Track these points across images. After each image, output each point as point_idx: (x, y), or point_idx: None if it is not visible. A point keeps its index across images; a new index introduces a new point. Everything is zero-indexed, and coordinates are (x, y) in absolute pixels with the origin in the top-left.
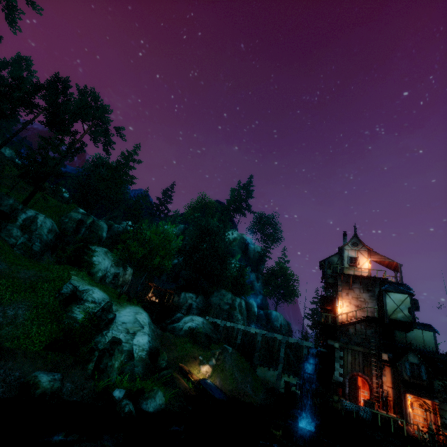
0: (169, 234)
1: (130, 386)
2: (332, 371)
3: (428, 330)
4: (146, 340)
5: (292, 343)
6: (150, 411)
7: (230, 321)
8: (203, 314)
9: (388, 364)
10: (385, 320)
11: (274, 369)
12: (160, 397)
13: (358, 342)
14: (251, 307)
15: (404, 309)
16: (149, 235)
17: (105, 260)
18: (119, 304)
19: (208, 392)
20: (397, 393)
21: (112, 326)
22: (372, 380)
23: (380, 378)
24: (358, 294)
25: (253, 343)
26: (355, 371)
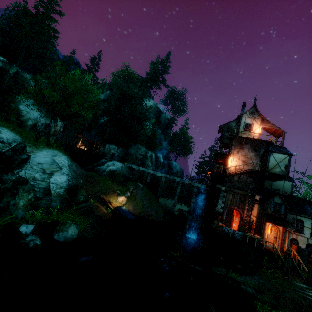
0: (88, 85)
1: (46, 218)
2: (215, 205)
3: (289, 180)
4: (64, 179)
5: (187, 184)
6: (62, 241)
7: (143, 167)
8: (123, 161)
9: (257, 203)
10: (265, 173)
11: (172, 200)
12: (73, 230)
13: (239, 187)
14: (159, 158)
15: (282, 165)
16: (63, 79)
17: (34, 110)
18: (34, 147)
19: (123, 214)
20: (259, 221)
21: (25, 166)
22: (243, 212)
23: (250, 211)
24: (247, 152)
25: (158, 183)
26: (232, 206)
